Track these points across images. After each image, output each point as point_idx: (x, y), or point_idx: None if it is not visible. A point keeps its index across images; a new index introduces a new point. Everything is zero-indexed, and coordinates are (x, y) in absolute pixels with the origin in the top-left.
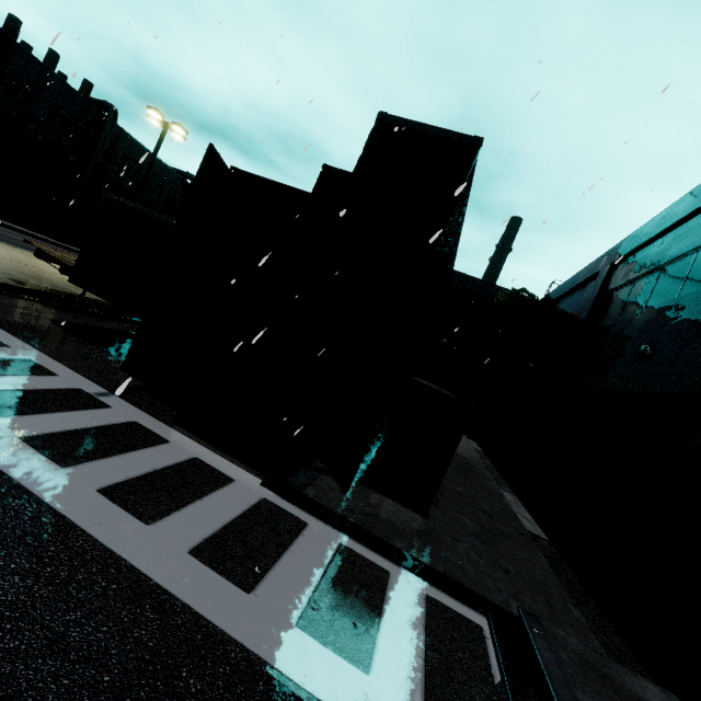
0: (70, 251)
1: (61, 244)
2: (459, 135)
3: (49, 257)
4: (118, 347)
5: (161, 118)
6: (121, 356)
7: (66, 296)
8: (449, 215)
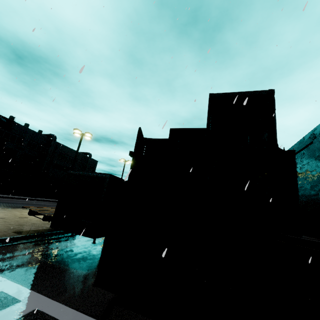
0: (38, 200)
1: (34, 199)
2: (258, 91)
3: (35, 213)
4: (83, 261)
5: (80, 132)
6: (88, 270)
7: (45, 232)
8: (276, 130)
